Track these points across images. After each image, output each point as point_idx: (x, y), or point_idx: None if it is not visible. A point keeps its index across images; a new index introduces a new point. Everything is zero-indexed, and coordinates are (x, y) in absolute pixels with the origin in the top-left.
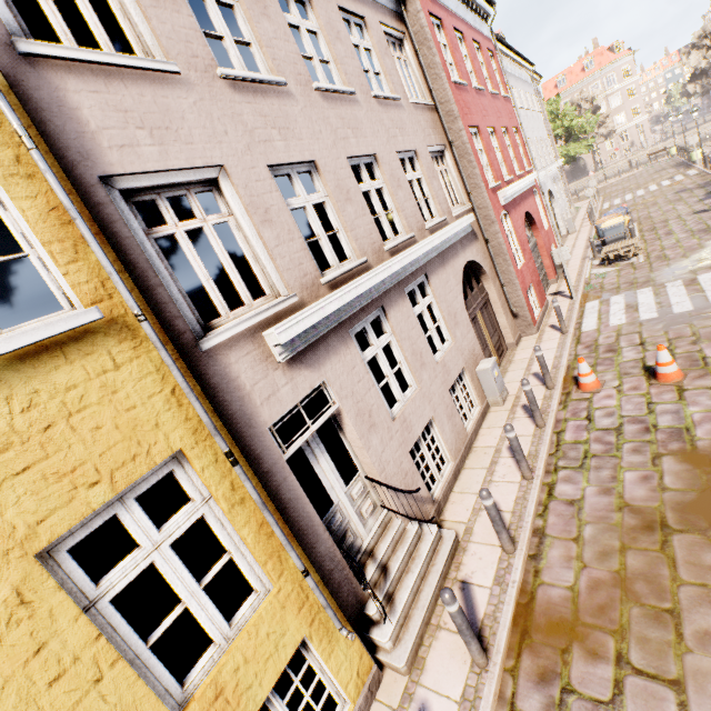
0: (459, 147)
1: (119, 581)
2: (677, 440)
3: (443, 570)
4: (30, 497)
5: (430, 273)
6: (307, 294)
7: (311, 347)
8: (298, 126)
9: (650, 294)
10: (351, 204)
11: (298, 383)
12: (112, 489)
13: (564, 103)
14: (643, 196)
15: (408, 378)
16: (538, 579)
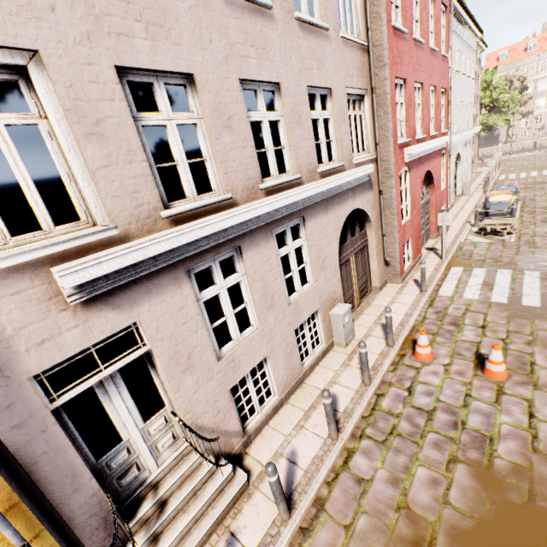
0: (380, 95)
1: None
2: (477, 448)
3: (220, 516)
4: None
5: (308, 217)
6: (136, 227)
7: (126, 286)
8: (178, 26)
9: (508, 277)
10: (230, 133)
11: (94, 326)
12: None
13: (499, 76)
14: (535, 177)
15: (251, 318)
16: None
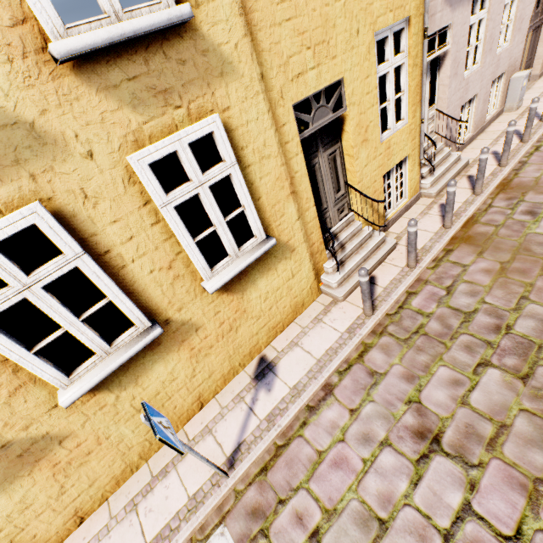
0: None
1: (381, 71)
2: None
3: (459, 170)
4: (379, 2)
5: None
6: None
7: None
8: None
9: None
10: None
11: (443, 16)
12: (393, 19)
13: None
14: None
15: (478, 56)
16: (516, 176)
